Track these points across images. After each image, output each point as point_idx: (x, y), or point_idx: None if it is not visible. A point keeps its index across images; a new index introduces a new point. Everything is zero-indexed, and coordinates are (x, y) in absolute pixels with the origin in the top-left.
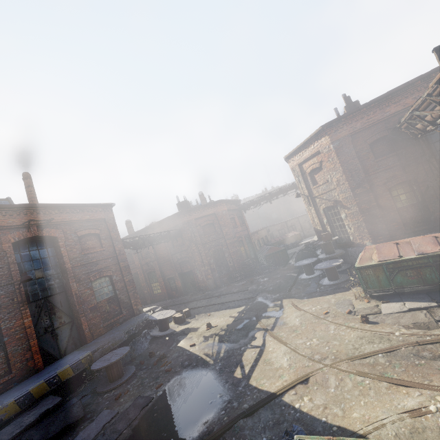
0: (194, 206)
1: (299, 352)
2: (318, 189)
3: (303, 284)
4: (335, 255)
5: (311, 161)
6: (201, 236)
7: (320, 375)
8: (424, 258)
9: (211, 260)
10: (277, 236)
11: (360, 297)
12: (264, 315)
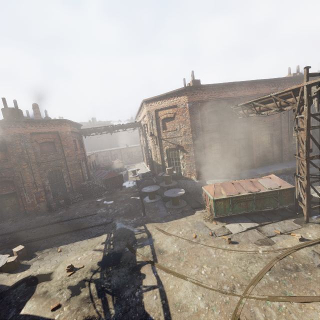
0: (25, 118)
1: (206, 286)
2: (167, 133)
3: (152, 207)
4: (174, 185)
5: (166, 110)
6: (36, 154)
7: (246, 310)
8: (251, 195)
9: (46, 181)
10: (101, 161)
11: (207, 219)
12: (135, 244)
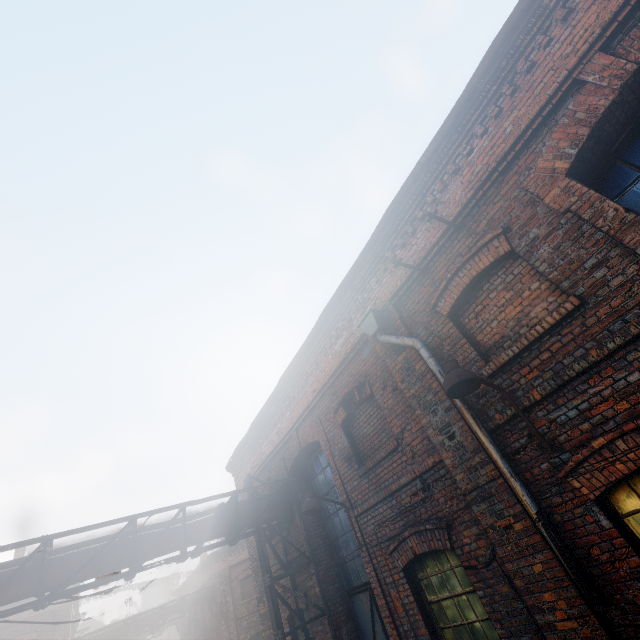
0: None
1: None
2: None
3: None
4: None
5: None
6: (236, 602)
7: None
8: None
9: None
10: None
11: None
12: None
